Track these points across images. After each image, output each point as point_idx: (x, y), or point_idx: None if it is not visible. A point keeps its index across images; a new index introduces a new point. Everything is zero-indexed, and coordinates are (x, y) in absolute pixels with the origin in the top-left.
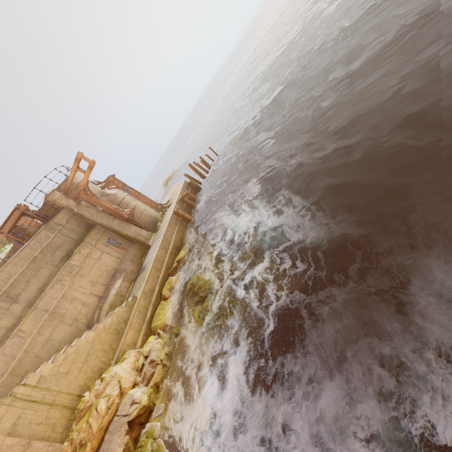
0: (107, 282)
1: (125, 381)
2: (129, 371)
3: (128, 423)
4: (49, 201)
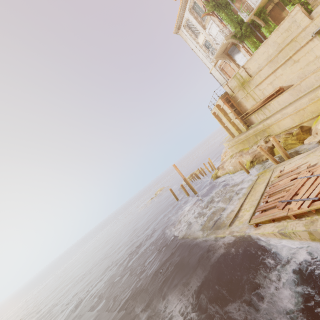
0: None
1: None
2: None
3: None
4: None
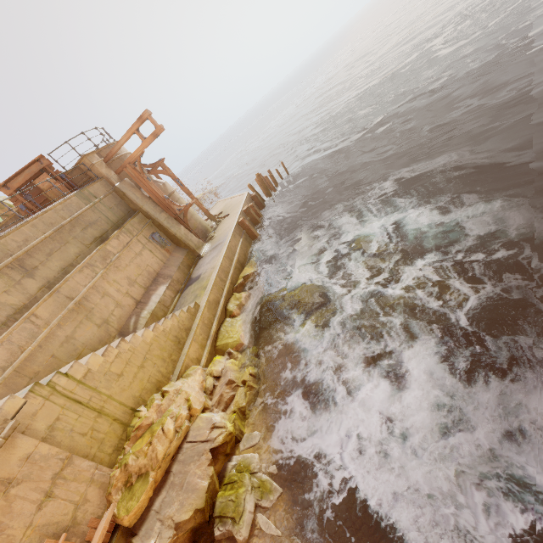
0: (147, 285)
1: (195, 401)
2: (198, 390)
3: (210, 451)
4: (84, 164)
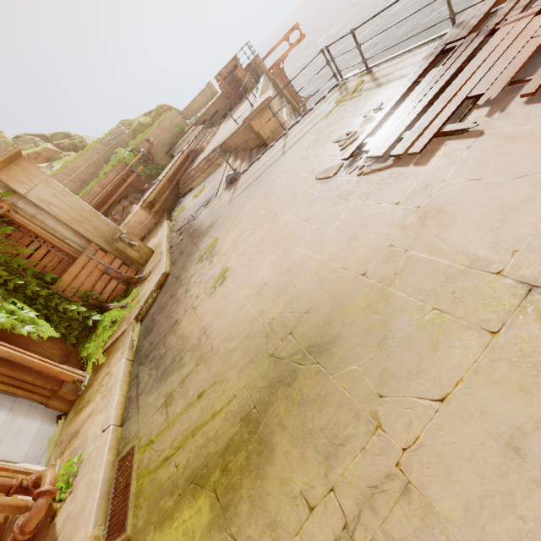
0: None
1: None
2: None
3: None
4: (256, 62)
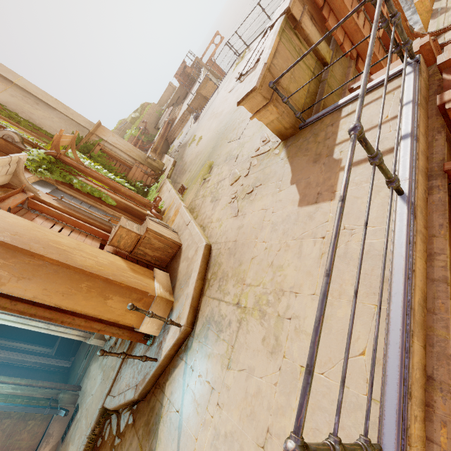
0: None
1: None
2: None
3: None
4: (197, 61)
